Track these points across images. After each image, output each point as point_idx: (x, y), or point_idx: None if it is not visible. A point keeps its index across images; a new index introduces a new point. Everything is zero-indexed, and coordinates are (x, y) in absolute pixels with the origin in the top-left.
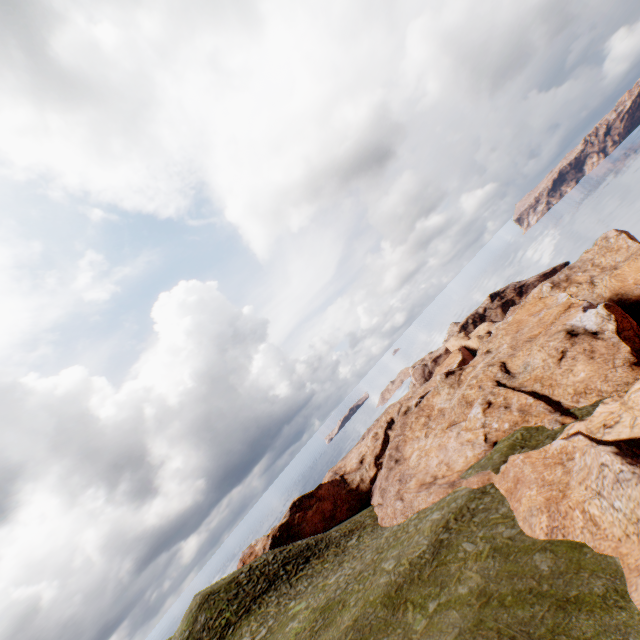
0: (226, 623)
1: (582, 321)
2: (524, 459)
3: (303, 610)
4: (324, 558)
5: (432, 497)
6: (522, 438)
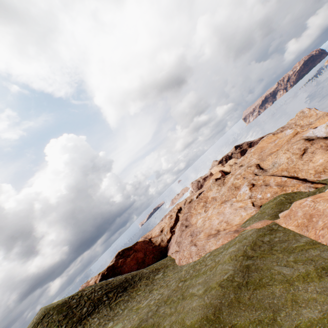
0: None
1: (314, 133)
2: (315, 199)
3: None
4: (137, 287)
5: (221, 241)
6: (286, 199)
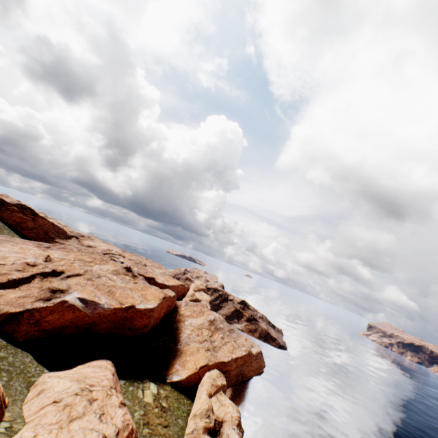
0: None
1: (69, 296)
2: None
3: None
4: None
5: None
6: None
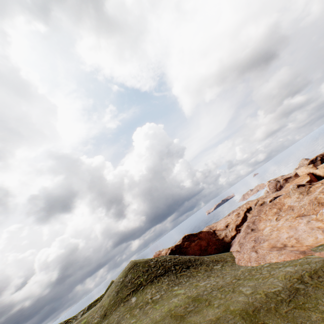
0: (140, 283)
1: None
2: None
3: (181, 294)
4: (198, 270)
5: (283, 256)
6: None
